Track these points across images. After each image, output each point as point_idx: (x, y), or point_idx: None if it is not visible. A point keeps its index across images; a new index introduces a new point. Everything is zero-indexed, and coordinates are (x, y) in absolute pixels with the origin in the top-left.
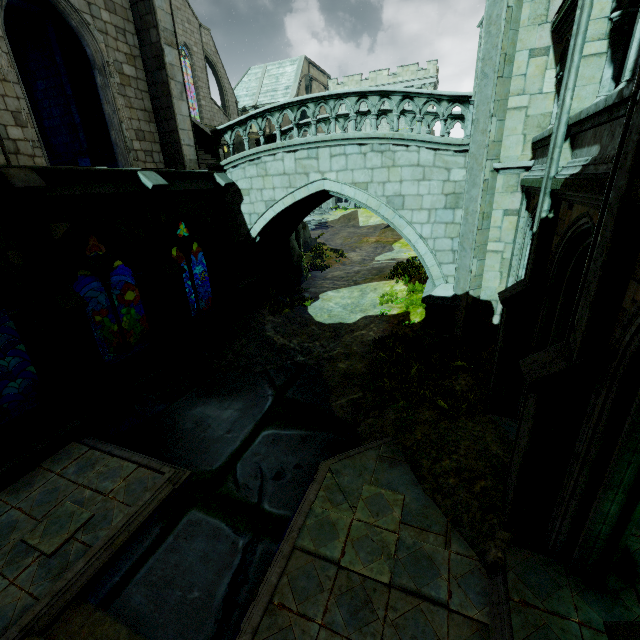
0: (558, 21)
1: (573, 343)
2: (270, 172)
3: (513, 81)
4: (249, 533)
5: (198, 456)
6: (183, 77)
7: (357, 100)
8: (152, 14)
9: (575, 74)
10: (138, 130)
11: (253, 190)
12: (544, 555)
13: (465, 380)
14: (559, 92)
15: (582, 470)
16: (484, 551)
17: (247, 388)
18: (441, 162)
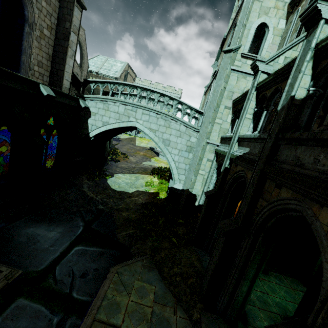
0: (235, 101)
1: (239, 218)
2: (110, 109)
3: (218, 113)
4: (62, 313)
5: (28, 260)
6: (76, 49)
7: (160, 96)
8: (70, 16)
9: (243, 122)
10: (40, 61)
11: (98, 114)
12: (215, 314)
13: (182, 229)
14: (232, 123)
15: (236, 272)
16: (191, 314)
17: (67, 219)
18: (188, 132)
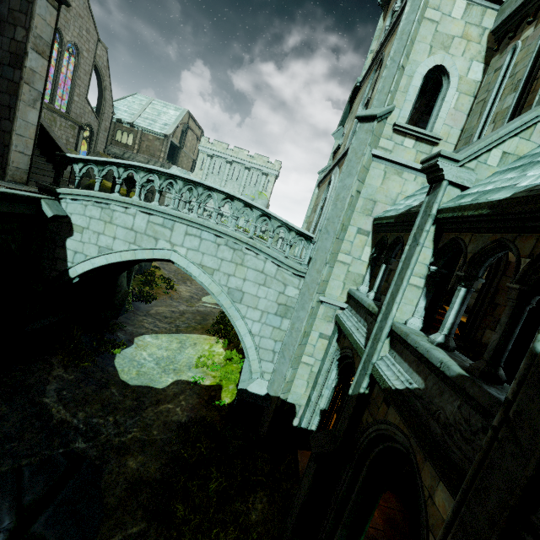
0: (380, 223)
1: None
2: (116, 221)
3: (344, 243)
4: None
5: None
6: (45, 87)
7: (224, 198)
8: (27, 16)
9: (402, 294)
10: None
11: (89, 230)
12: None
13: (262, 503)
14: (372, 266)
15: None
16: None
17: None
18: (281, 277)
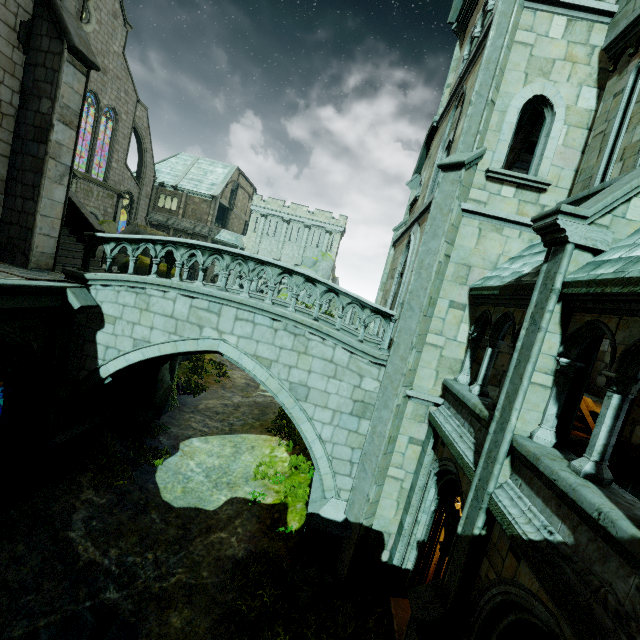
0: (479, 294)
1: None
2: (153, 308)
3: (433, 320)
4: None
5: None
6: (73, 160)
7: (280, 273)
8: (53, 85)
9: (523, 397)
10: None
11: (122, 320)
12: None
13: None
14: (472, 348)
15: None
16: None
17: None
18: (355, 366)
